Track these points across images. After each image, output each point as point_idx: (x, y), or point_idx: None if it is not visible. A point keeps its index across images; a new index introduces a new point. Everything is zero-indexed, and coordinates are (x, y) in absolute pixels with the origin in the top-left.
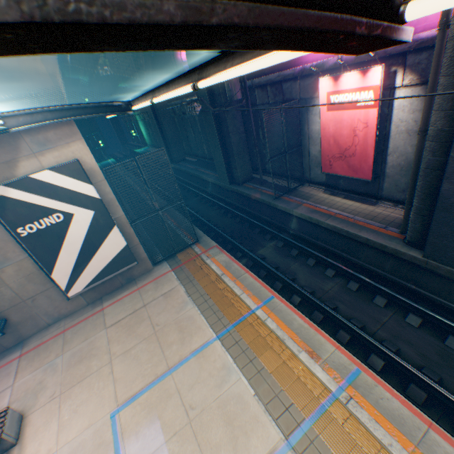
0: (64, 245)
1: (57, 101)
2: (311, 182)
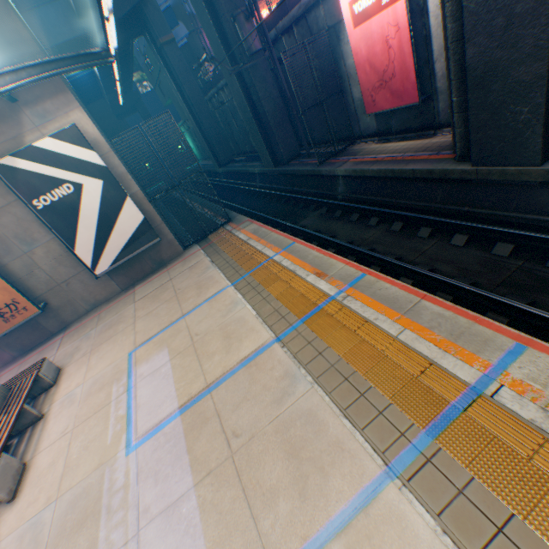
0: (80, 218)
1: None
2: (362, 138)
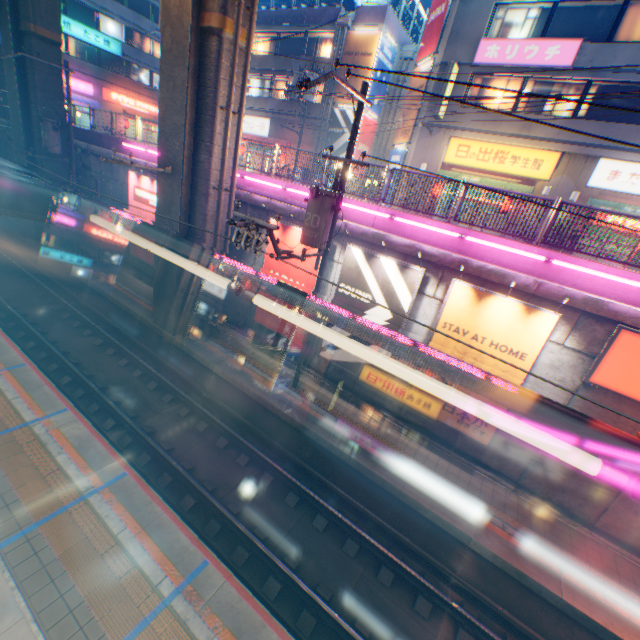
0: None
1: None
2: (130, 265)
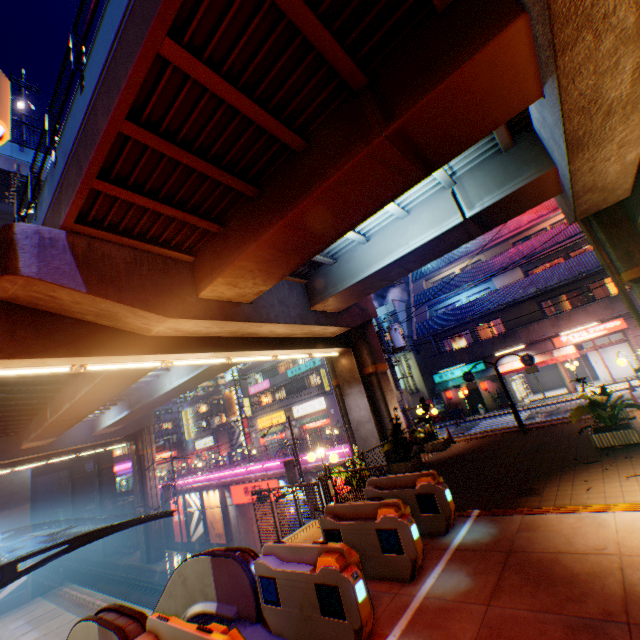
0: None
1: (30, 521)
2: None
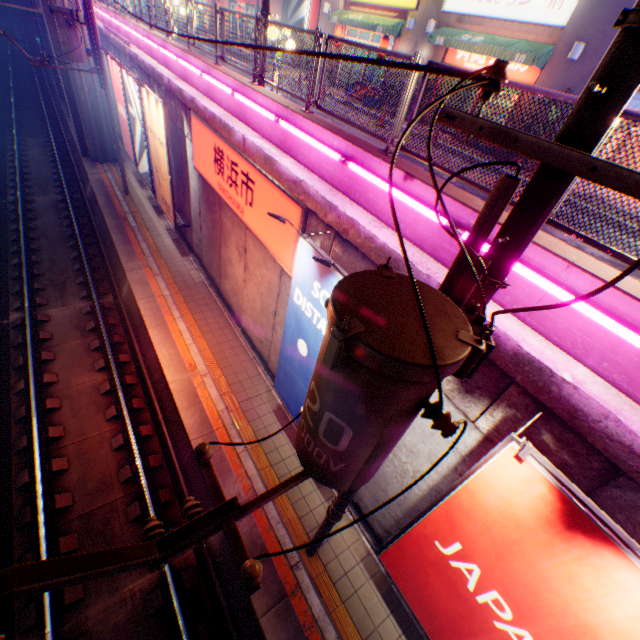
0: None
1: None
2: None
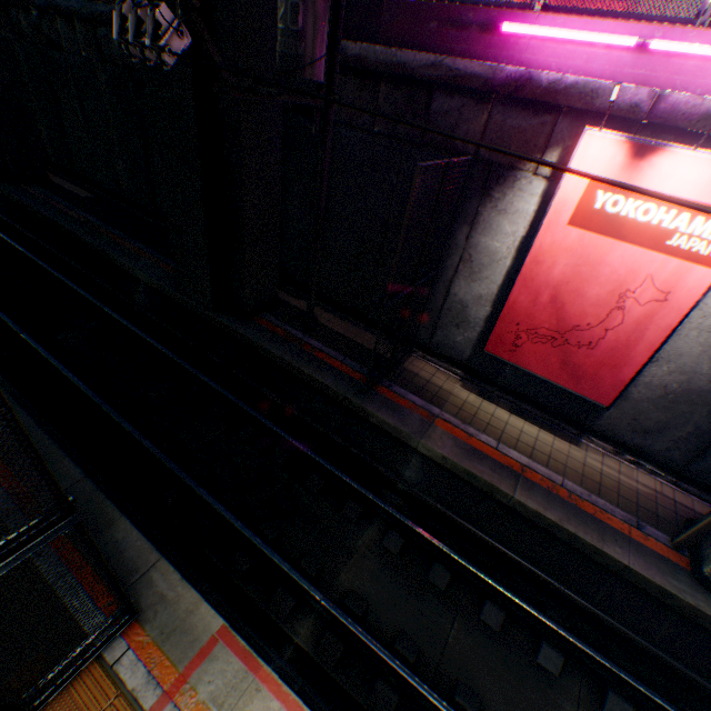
0: None
1: None
2: (429, 351)
